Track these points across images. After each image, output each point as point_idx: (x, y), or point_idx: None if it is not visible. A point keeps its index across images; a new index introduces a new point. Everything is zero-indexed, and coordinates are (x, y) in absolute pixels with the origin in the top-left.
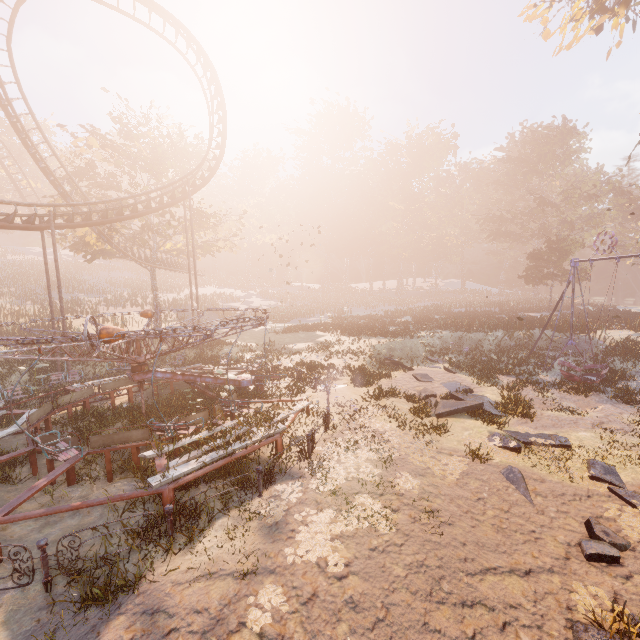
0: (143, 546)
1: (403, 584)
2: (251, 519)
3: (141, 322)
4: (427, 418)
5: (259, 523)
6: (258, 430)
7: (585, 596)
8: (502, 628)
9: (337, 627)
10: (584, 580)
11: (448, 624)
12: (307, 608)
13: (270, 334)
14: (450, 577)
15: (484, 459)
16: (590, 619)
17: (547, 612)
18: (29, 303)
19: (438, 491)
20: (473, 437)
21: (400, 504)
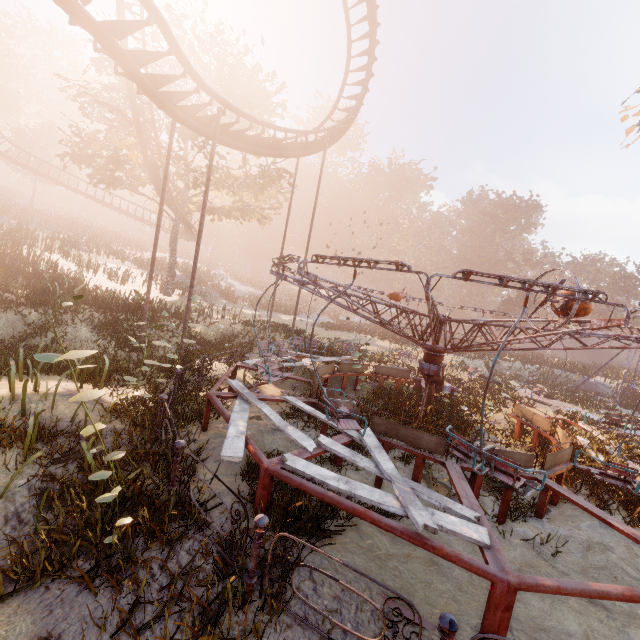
0: None
1: None
2: None
3: (143, 281)
4: None
5: None
6: None
7: None
8: None
9: None
10: None
11: None
12: None
13: (316, 328)
14: None
15: None
16: None
17: None
18: None
19: None
20: None
21: None
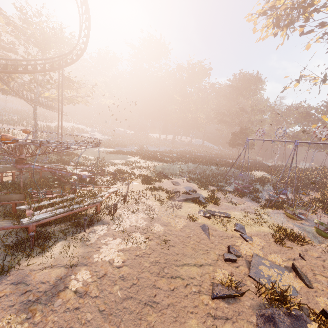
0: (14, 253)
1: (147, 269)
2: (78, 242)
3: (24, 136)
4: (174, 201)
5: (82, 243)
6: (88, 200)
7: (220, 274)
8: (185, 286)
9: (114, 287)
10: (221, 268)
11: (164, 285)
12: (101, 280)
13: (102, 153)
14: (168, 267)
15: (194, 220)
16: (220, 282)
17: (204, 280)
18: None
19: (171, 232)
20: (192, 211)
21: (153, 237)
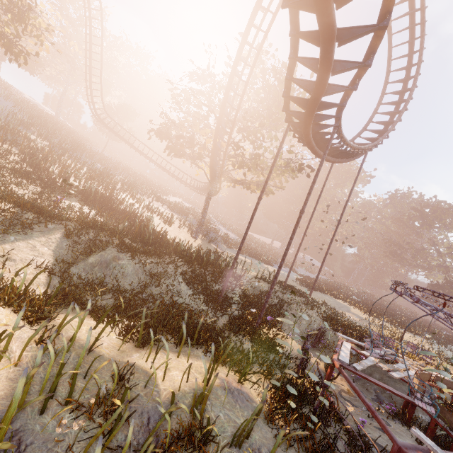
0: None
1: None
2: None
3: (180, 224)
4: None
5: None
6: None
7: None
8: None
9: None
10: None
11: None
12: None
13: (300, 286)
14: None
15: None
16: None
17: None
18: (66, 156)
19: None
20: None
21: None
